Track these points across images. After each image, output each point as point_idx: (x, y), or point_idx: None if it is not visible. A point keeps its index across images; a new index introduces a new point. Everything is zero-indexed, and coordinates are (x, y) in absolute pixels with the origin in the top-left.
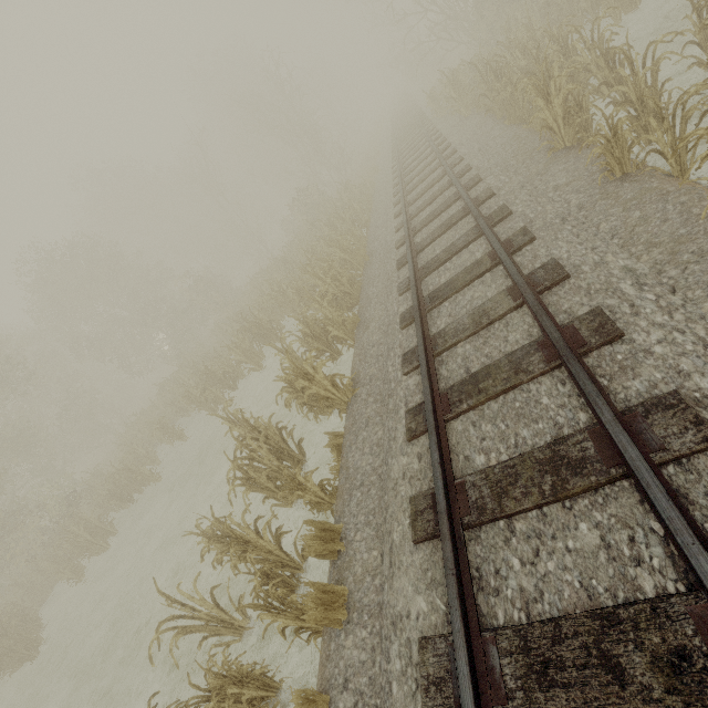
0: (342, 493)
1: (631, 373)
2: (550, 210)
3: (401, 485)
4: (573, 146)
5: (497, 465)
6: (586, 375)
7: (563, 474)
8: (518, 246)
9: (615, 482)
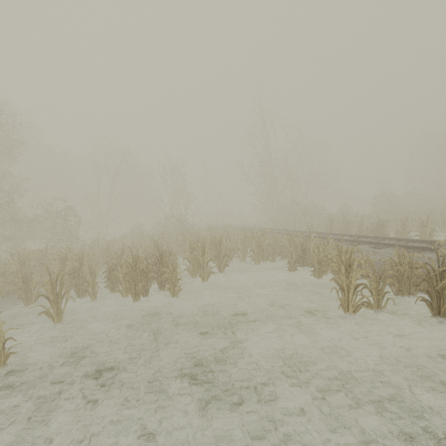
0: None
1: None
2: None
3: None
4: None
5: None
6: None
7: None
8: None
9: None
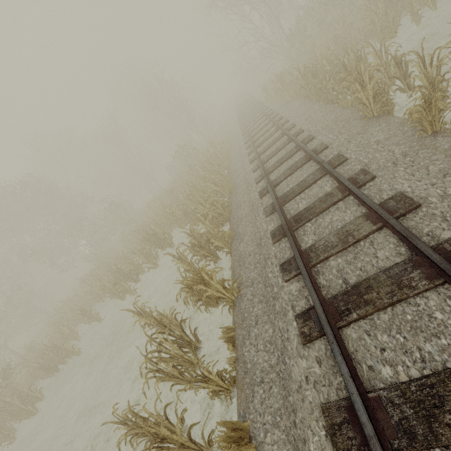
0: (243, 387)
1: None
2: (379, 157)
3: (306, 389)
4: (380, 115)
5: (411, 382)
6: None
7: None
8: (362, 182)
9: None
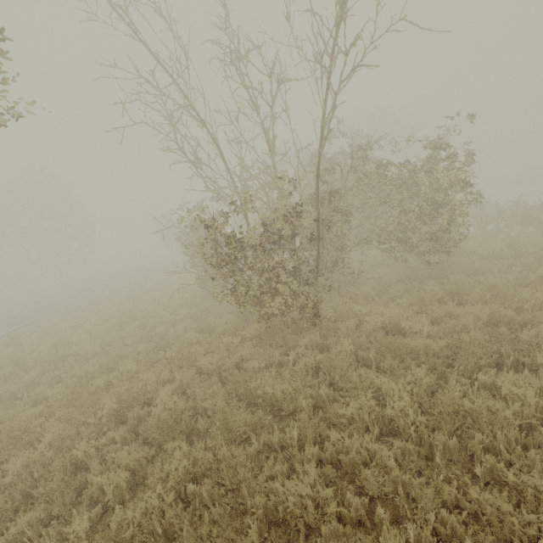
0: None
1: None
2: None
3: None
4: None
5: None
6: None
7: None
8: None
9: None
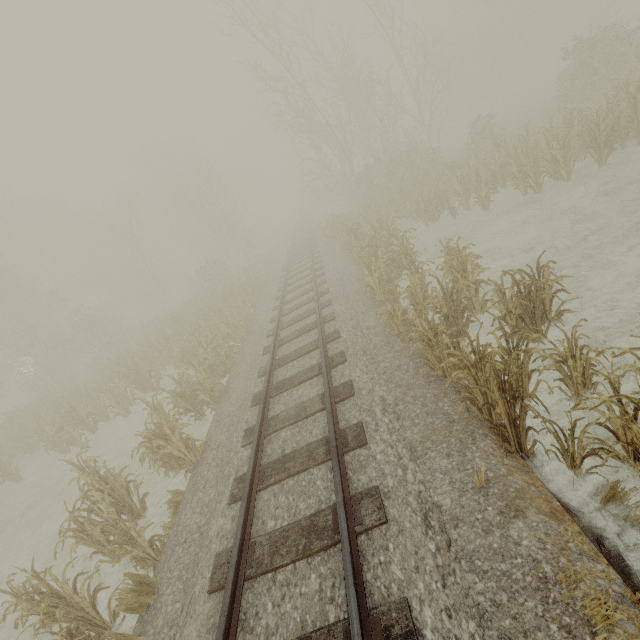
0: (167, 549)
1: (363, 470)
2: (360, 343)
3: (213, 542)
4: (384, 301)
5: (279, 529)
6: (338, 469)
7: (312, 537)
8: (336, 363)
9: (337, 545)
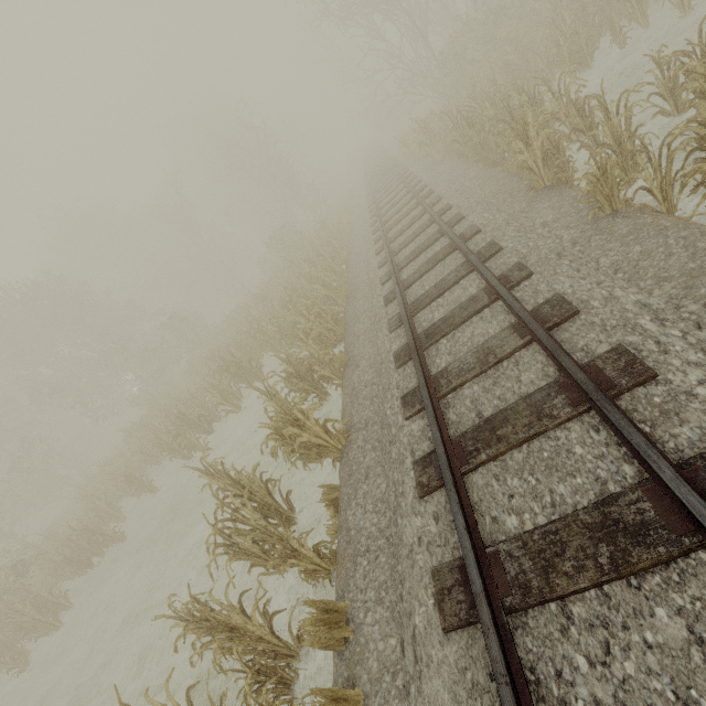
0: (344, 561)
1: (676, 418)
2: (542, 246)
3: (417, 552)
4: (553, 186)
5: (535, 530)
6: (629, 423)
7: (622, 542)
8: (515, 281)
9: (689, 554)
